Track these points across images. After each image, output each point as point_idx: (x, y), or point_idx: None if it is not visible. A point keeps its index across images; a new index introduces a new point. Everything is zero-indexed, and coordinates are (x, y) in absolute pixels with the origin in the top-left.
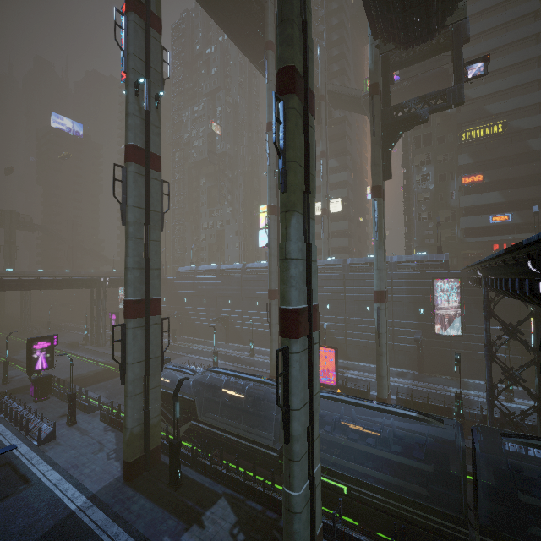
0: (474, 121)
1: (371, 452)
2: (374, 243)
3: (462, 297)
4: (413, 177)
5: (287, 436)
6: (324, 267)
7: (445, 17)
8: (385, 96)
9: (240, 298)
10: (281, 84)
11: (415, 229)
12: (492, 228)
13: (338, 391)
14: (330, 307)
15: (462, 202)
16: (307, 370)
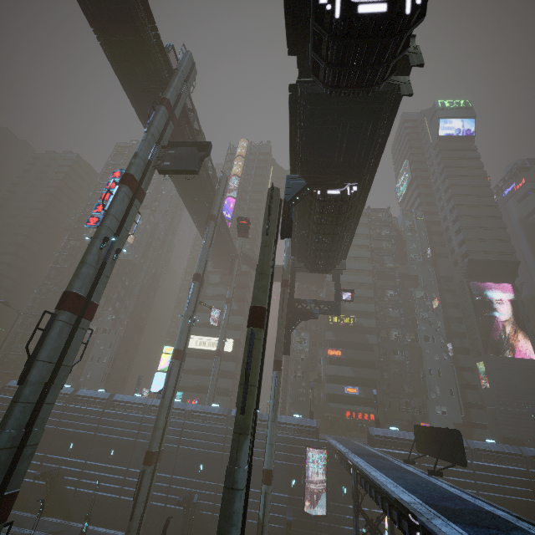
0: None
1: None
2: (270, 415)
3: (328, 470)
4: (295, 338)
5: None
6: (207, 415)
7: (335, 266)
8: (292, 290)
9: (90, 442)
10: (254, 318)
11: (292, 385)
12: (346, 397)
13: None
14: (203, 467)
15: (327, 370)
16: None
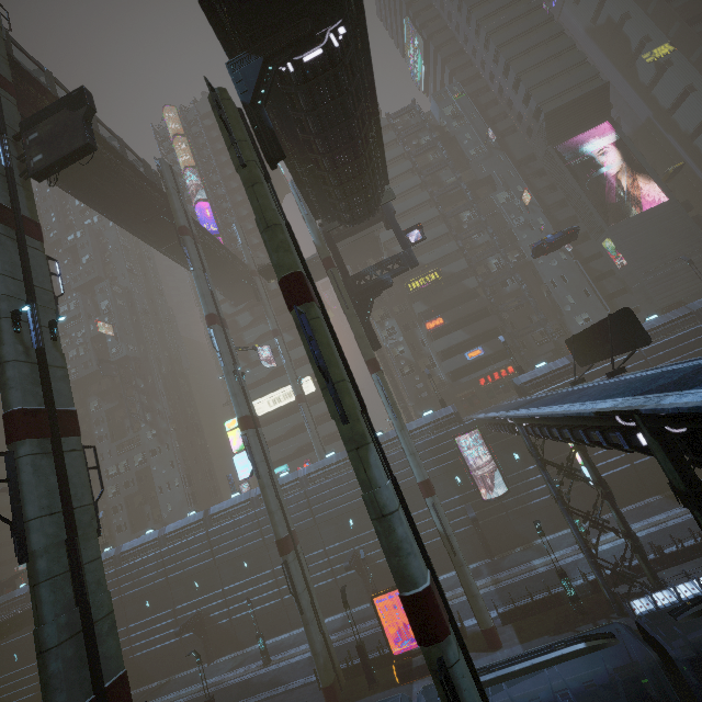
0: (413, 272)
1: None
2: (395, 425)
3: (489, 447)
4: (380, 333)
5: None
6: (326, 470)
7: (380, 199)
8: (342, 268)
9: (214, 569)
10: (291, 294)
11: (404, 387)
12: (472, 365)
13: None
14: (354, 522)
15: (436, 347)
16: (472, 678)
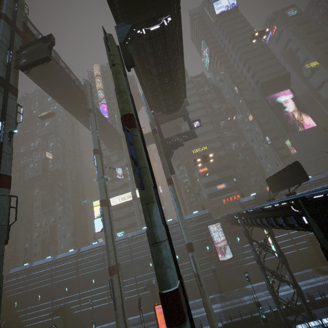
0: (195, 145)
1: None
2: (177, 212)
3: (225, 232)
4: (177, 172)
5: None
6: (142, 235)
7: (181, 103)
8: (160, 134)
9: (77, 282)
10: (126, 123)
11: (186, 199)
12: (220, 192)
13: None
14: (152, 264)
15: (203, 181)
16: None
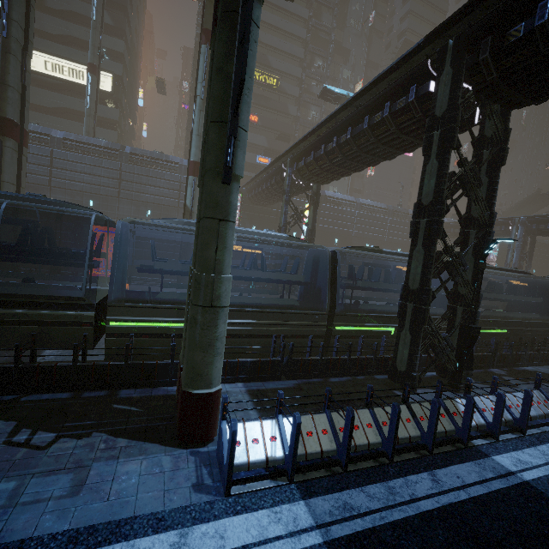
0: (259, 64)
1: (248, 275)
2: (199, 103)
3: (241, 212)
4: None
5: (232, 168)
6: (88, 147)
7: None
8: None
9: None
10: None
11: None
12: (257, 167)
13: (127, 285)
14: (94, 204)
15: None
16: None
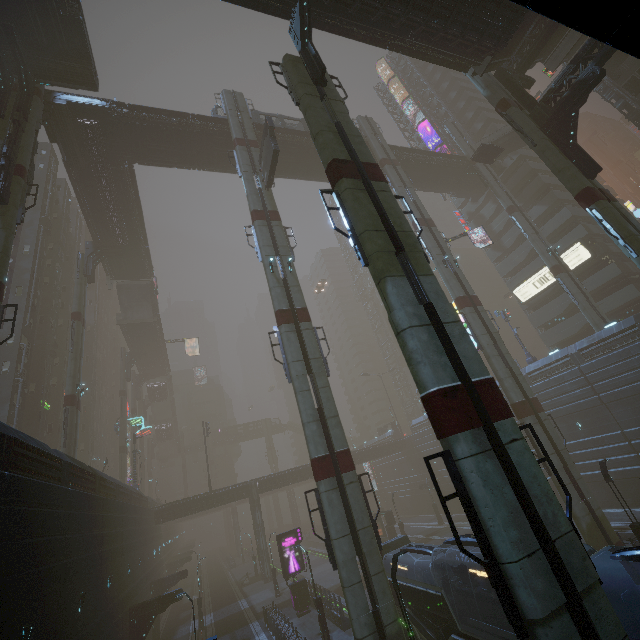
0: None
1: None
2: (636, 263)
3: None
4: None
5: (515, 621)
6: (605, 343)
7: None
8: (524, 101)
9: None
10: (330, 181)
11: None
12: None
13: None
14: None
15: None
16: (508, 487)
